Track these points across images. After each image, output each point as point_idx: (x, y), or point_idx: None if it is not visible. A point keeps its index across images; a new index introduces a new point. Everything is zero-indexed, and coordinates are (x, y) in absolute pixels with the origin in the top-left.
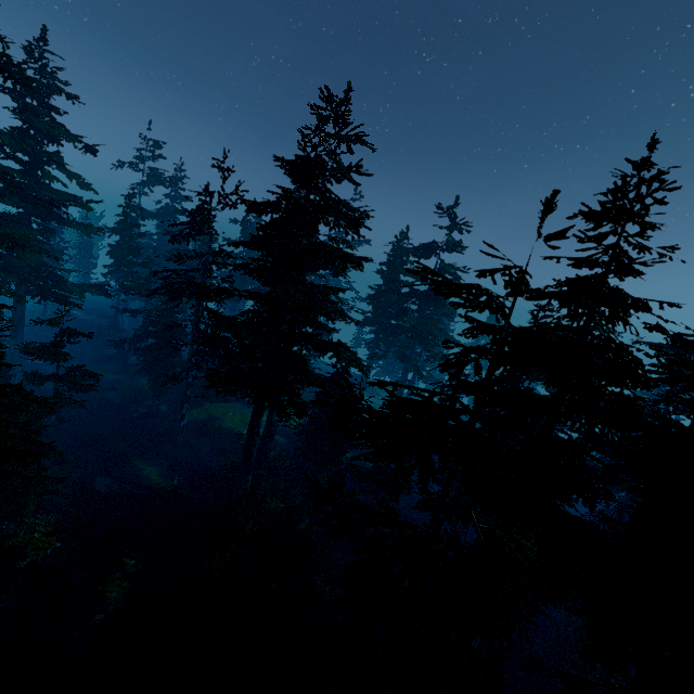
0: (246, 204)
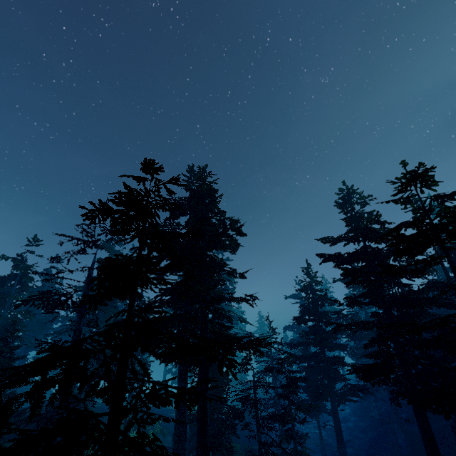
0: (171, 212)
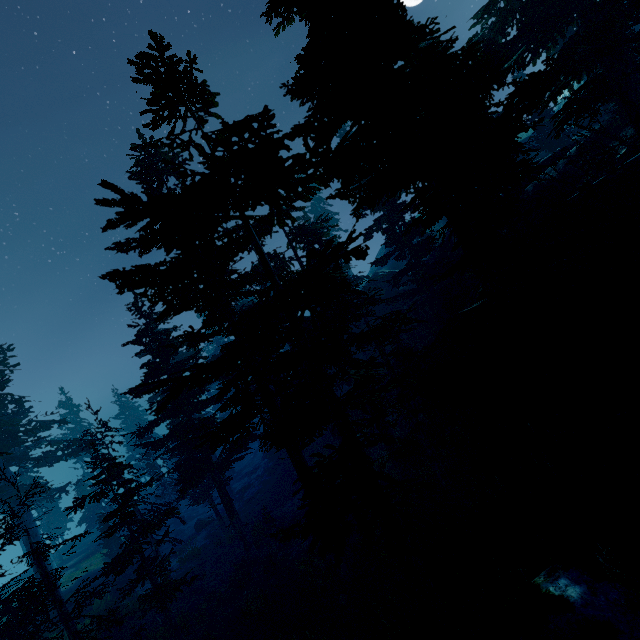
0: None
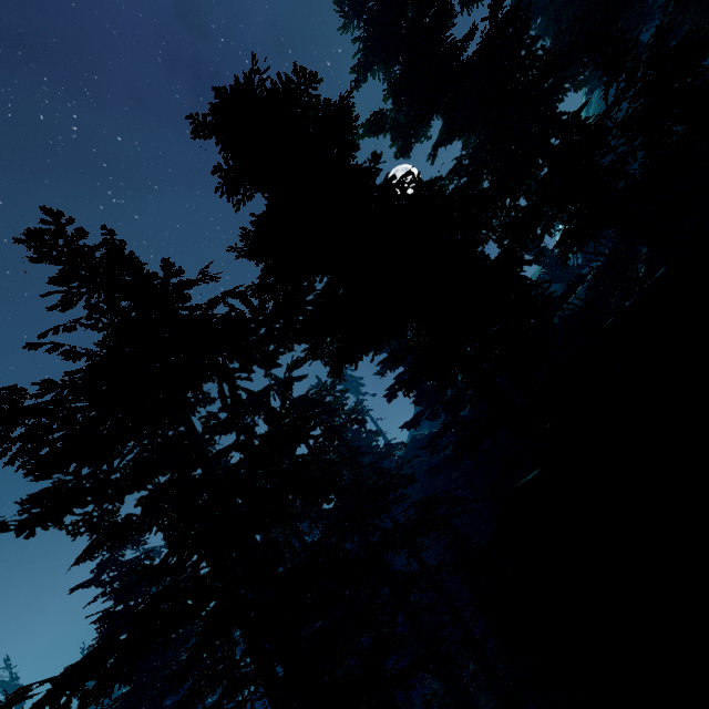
0: None
